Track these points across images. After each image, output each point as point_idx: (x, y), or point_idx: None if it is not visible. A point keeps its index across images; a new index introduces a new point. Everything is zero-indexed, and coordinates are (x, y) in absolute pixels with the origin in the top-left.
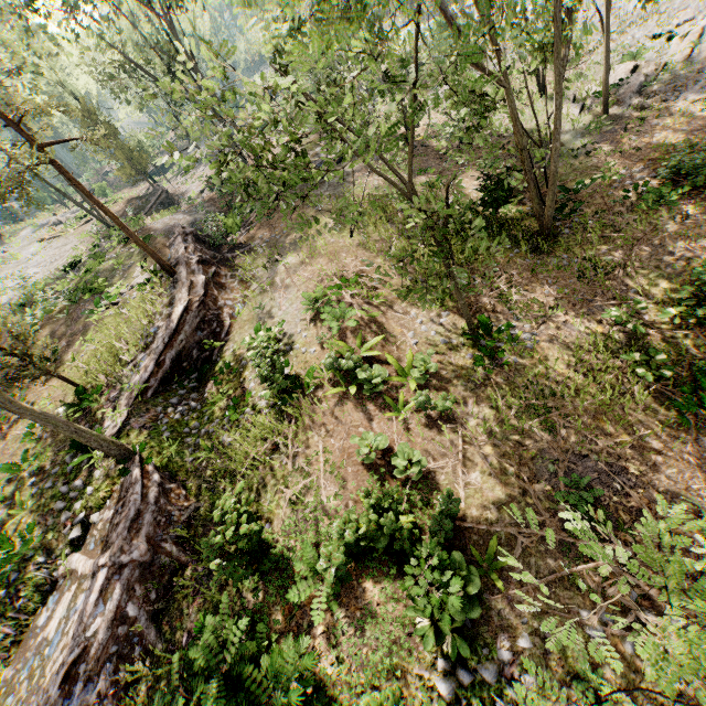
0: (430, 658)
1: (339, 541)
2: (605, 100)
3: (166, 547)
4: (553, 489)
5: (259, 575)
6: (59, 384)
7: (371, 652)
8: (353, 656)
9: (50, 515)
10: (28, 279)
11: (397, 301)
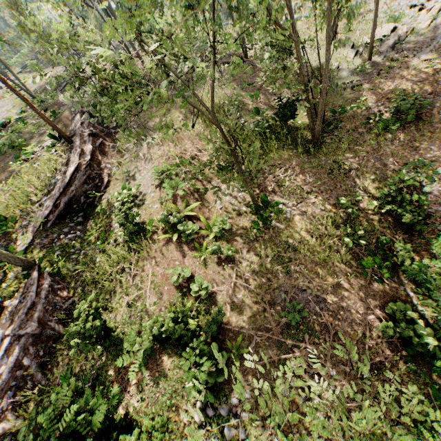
0: (193, 401)
1: (150, 333)
2: (370, 51)
3: (51, 325)
4: (281, 309)
5: (103, 347)
6: None
7: (160, 396)
8: (150, 398)
9: None
10: None
11: (215, 178)
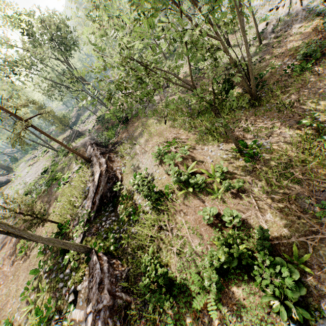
0: (286, 324)
1: (211, 267)
2: (259, 39)
3: (118, 294)
4: (313, 212)
5: (172, 298)
6: (49, 225)
7: None
8: None
9: (57, 291)
10: (26, 183)
11: (196, 145)
